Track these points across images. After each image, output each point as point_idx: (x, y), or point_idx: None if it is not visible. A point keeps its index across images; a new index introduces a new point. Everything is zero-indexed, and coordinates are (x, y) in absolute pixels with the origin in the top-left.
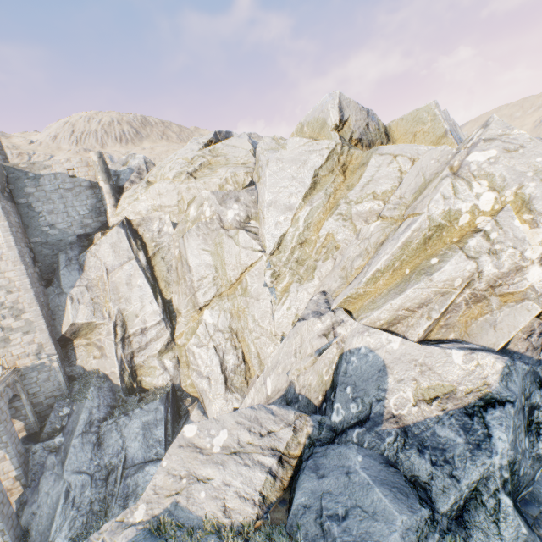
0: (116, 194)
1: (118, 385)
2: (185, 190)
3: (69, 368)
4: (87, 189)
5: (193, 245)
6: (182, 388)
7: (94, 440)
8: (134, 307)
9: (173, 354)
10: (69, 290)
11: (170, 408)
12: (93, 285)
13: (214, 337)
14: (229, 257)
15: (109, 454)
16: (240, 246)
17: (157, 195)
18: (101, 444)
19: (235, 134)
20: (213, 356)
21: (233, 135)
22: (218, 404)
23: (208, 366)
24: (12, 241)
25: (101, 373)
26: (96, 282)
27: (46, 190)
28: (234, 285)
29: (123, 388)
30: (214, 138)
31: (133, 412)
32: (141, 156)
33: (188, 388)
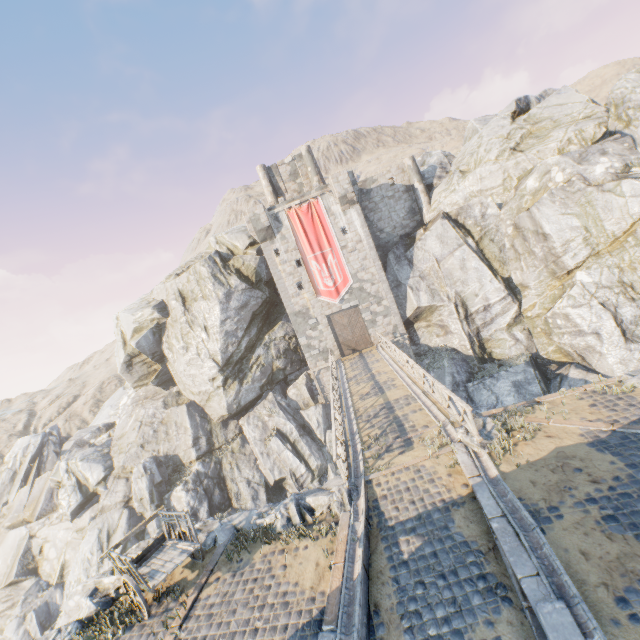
0: (427, 192)
1: (469, 356)
2: (512, 166)
3: (414, 347)
4: (403, 193)
5: (547, 213)
6: (540, 356)
7: (465, 396)
8: (471, 288)
9: (522, 327)
10: (405, 281)
11: (537, 371)
12: (425, 275)
13: (597, 295)
14: (607, 213)
15: (484, 406)
16: (627, 197)
17: (478, 180)
18: (472, 399)
19: (531, 97)
20: (600, 312)
21: (529, 98)
22: (617, 355)
23: (594, 322)
24: (371, 243)
25: (448, 348)
26: (427, 272)
27: (374, 201)
28: (618, 240)
29: (475, 358)
30: (516, 108)
31: (497, 374)
32: (438, 152)
33: (550, 355)
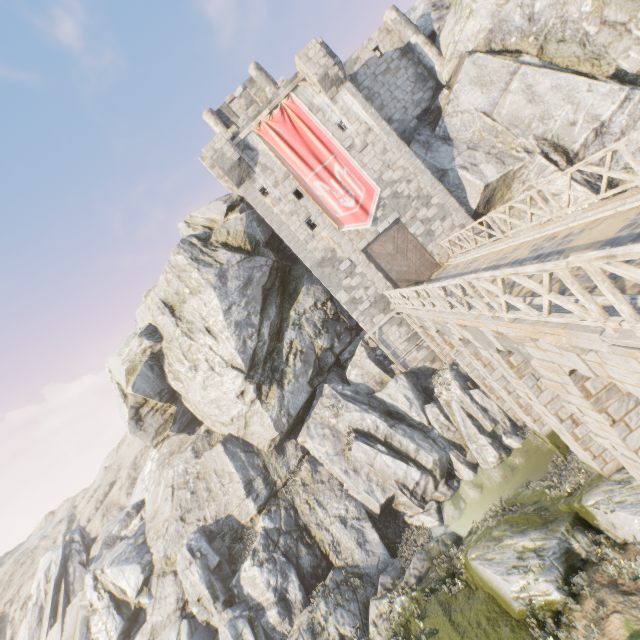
0: (432, 43)
1: None
2: None
3: None
4: (400, 60)
5: None
6: None
7: None
8: (560, 119)
9: None
10: (450, 165)
11: None
12: (476, 143)
13: None
14: None
15: None
16: None
17: None
18: None
19: None
20: None
21: None
22: None
23: None
24: (385, 127)
25: None
26: (477, 138)
27: (366, 86)
28: None
29: None
30: None
31: None
32: None
33: None
